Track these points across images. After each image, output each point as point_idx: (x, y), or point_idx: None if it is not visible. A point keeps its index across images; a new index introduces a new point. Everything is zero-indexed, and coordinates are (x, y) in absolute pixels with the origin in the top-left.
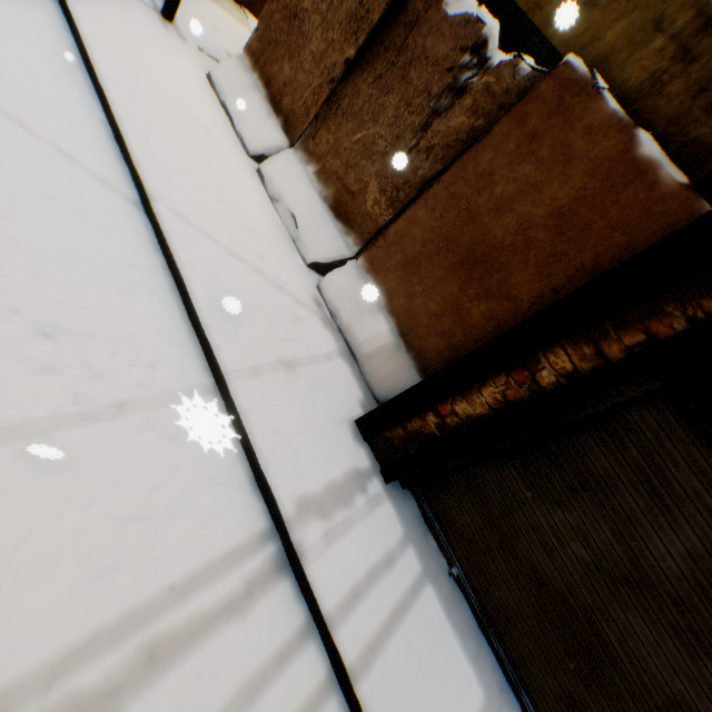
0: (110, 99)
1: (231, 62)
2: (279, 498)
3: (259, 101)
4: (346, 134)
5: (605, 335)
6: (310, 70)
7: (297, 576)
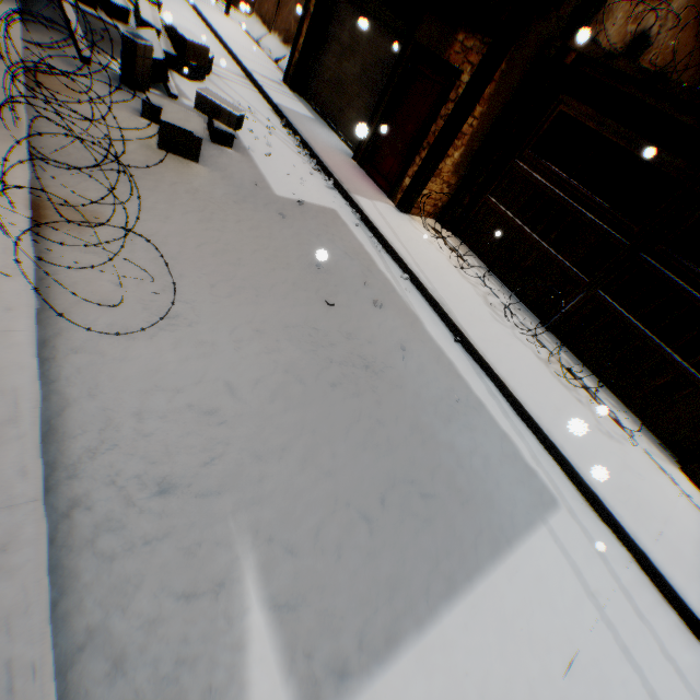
0: (207, 19)
1: (250, 20)
2: (247, 68)
3: (259, 26)
4: (284, 15)
5: None
6: (272, 2)
7: (252, 82)
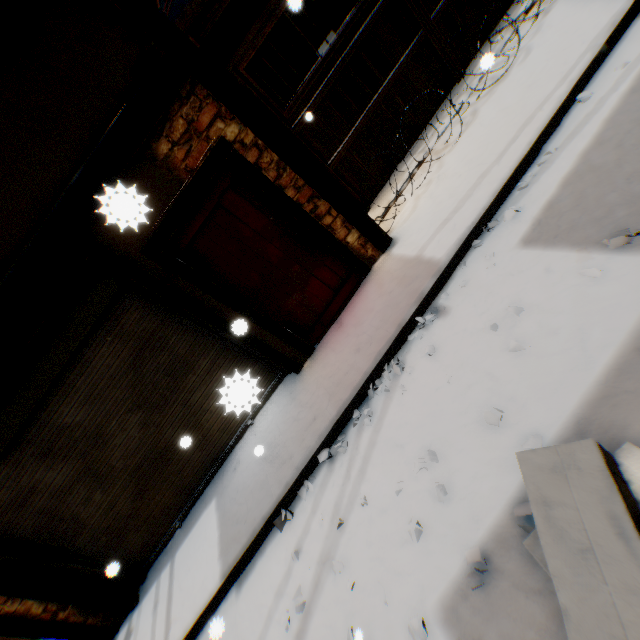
0: None
1: None
2: None
3: None
4: None
5: None
6: None
7: None
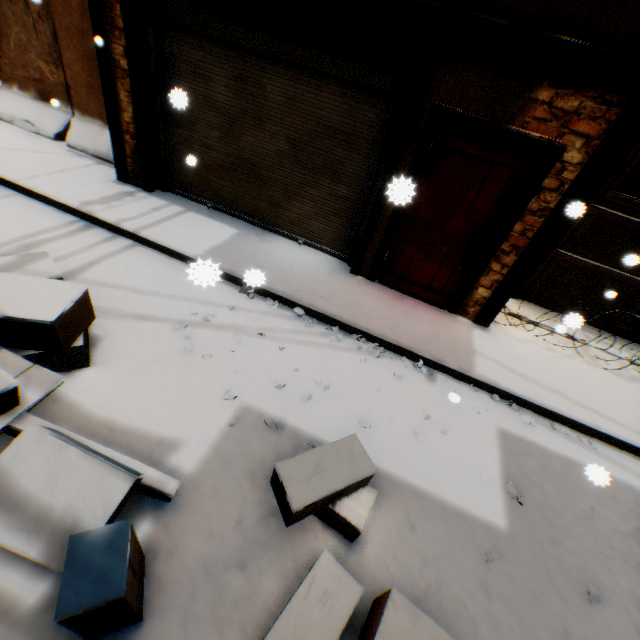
0: None
1: None
2: (70, 204)
3: None
4: (9, 51)
5: (114, 21)
6: None
7: (102, 226)
